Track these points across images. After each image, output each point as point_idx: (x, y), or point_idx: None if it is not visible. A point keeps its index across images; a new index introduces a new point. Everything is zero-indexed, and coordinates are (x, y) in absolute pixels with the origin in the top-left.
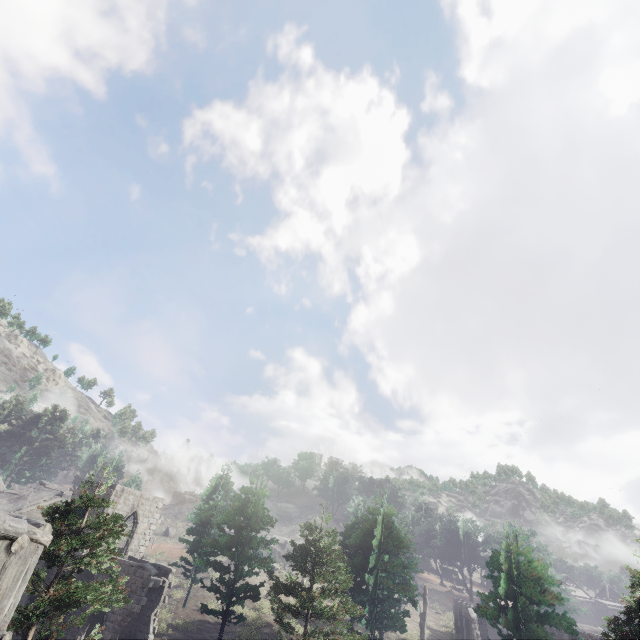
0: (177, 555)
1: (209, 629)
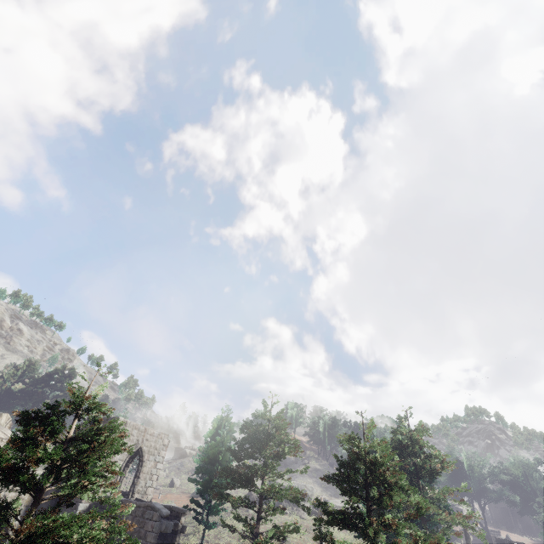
0: (184, 504)
1: None
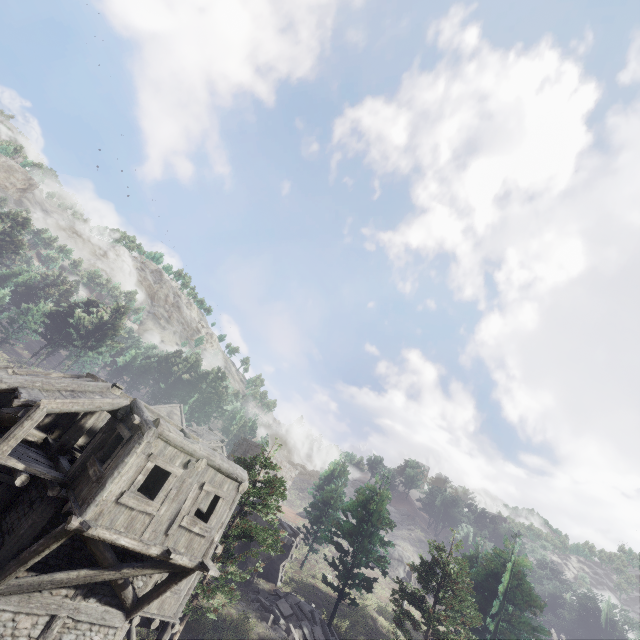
0: (292, 519)
1: (321, 597)
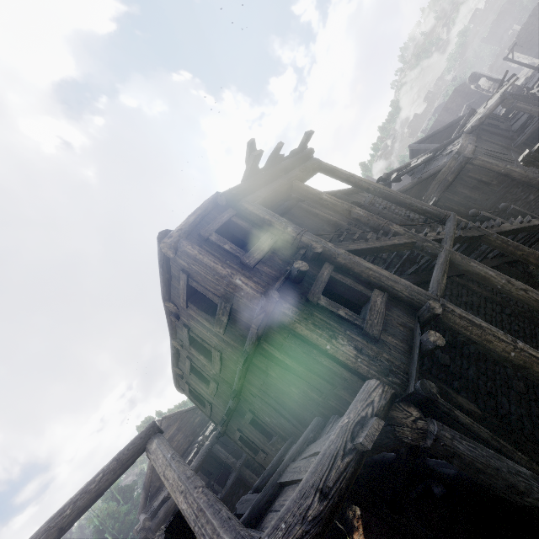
0: None
1: None
